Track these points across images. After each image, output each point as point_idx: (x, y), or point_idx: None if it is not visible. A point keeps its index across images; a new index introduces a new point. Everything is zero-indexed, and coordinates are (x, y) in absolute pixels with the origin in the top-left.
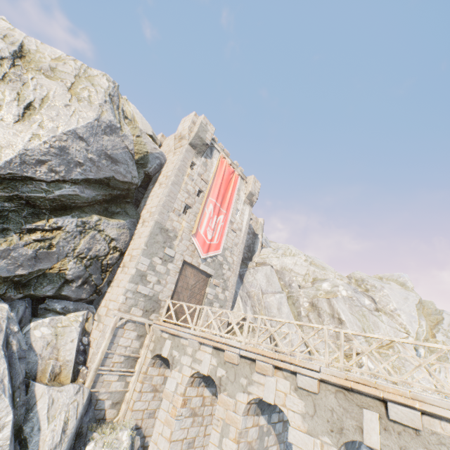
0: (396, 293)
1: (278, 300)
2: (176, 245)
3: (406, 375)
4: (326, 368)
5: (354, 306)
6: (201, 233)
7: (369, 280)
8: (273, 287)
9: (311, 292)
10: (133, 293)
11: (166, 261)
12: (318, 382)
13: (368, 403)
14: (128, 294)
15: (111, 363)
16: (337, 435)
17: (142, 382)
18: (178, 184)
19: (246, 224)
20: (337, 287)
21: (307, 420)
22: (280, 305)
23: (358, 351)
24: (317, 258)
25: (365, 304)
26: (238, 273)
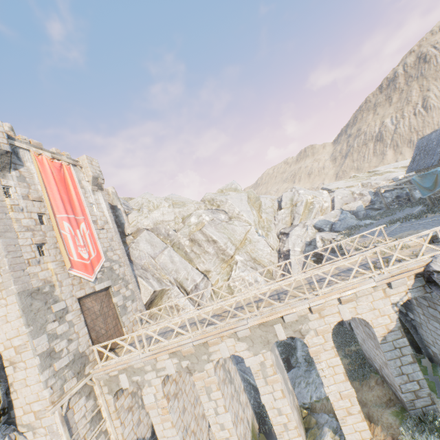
0: (235, 199)
1: (168, 255)
2: (60, 293)
3: (286, 299)
4: (250, 319)
5: (217, 225)
6: (75, 259)
7: (217, 198)
8: (158, 247)
9: (186, 230)
10: (54, 377)
11: (62, 316)
12: (249, 327)
13: (275, 321)
14: (50, 383)
15: (81, 439)
16: (268, 345)
17: (118, 417)
18: (8, 230)
19: (108, 212)
20: (202, 217)
21: (251, 349)
22: (171, 258)
23: (232, 255)
24: (173, 194)
25: (223, 219)
26: (129, 263)
